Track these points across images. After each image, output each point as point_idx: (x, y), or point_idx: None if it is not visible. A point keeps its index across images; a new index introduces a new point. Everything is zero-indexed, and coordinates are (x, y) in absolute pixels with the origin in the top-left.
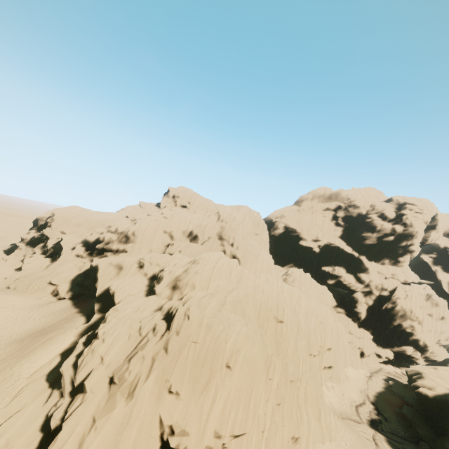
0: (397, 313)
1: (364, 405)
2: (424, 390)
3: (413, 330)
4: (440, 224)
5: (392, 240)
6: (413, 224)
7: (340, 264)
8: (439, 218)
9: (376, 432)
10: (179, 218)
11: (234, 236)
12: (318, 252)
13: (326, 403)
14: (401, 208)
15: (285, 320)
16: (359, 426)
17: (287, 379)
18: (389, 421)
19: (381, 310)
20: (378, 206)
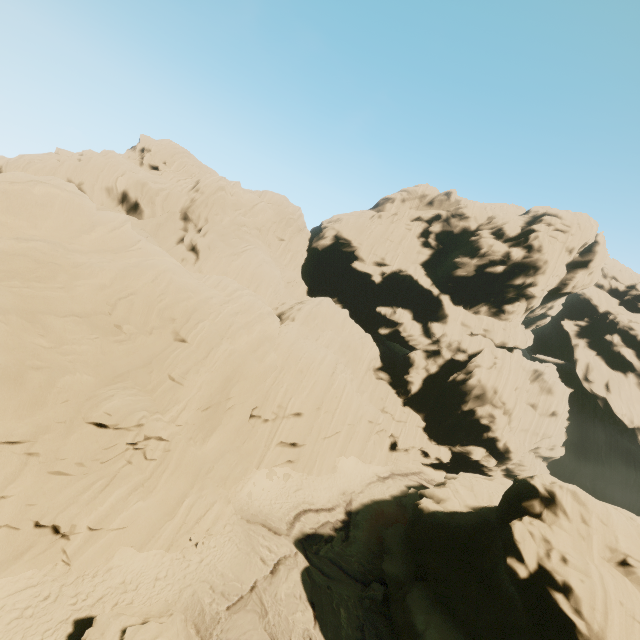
0: (470, 391)
1: (327, 512)
2: (425, 502)
3: (492, 422)
4: (599, 261)
5: (500, 273)
6: (544, 247)
7: (408, 305)
8: (600, 250)
9: (298, 553)
10: (102, 164)
11: (208, 216)
12: (379, 284)
13: (239, 494)
14: (534, 222)
15: (190, 339)
16: (270, 539)
17: (88, 420)
18: (350, 542)
19: (445, 382)
20: (499, 218)
